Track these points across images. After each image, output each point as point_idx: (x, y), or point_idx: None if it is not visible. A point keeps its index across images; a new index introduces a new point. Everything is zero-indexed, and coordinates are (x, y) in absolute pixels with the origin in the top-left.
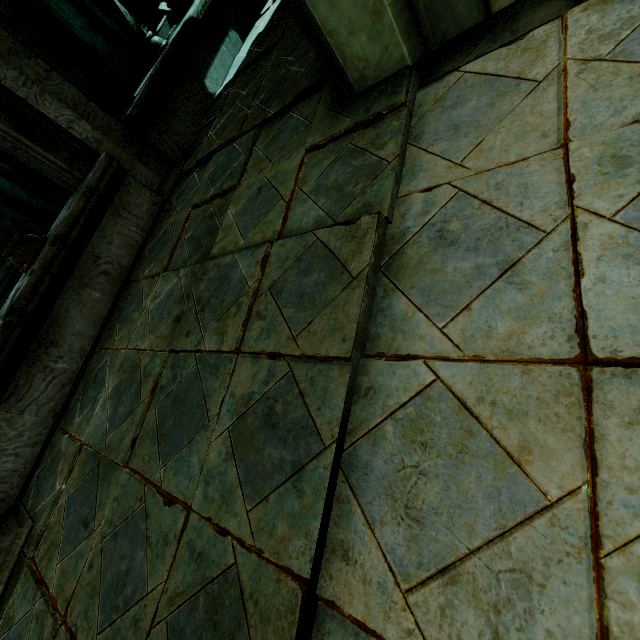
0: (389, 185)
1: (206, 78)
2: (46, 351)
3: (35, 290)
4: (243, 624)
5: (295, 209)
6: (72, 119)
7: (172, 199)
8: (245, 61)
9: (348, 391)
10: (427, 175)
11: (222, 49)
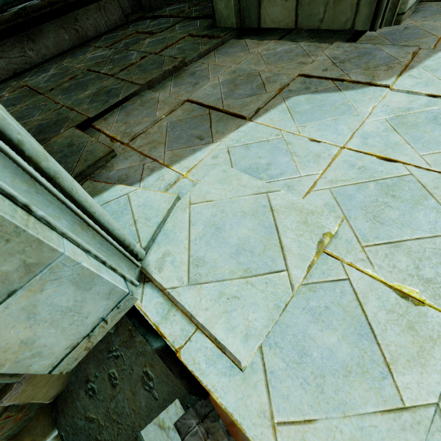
0: (195, 55)
1: None
2: (28, 41)
3: (40, 9)
4: (65, 123)
5: (168, 50)
6: None
7: (131, 25)
8: None
9: (136, 92)
10: (208, 60)
11: None
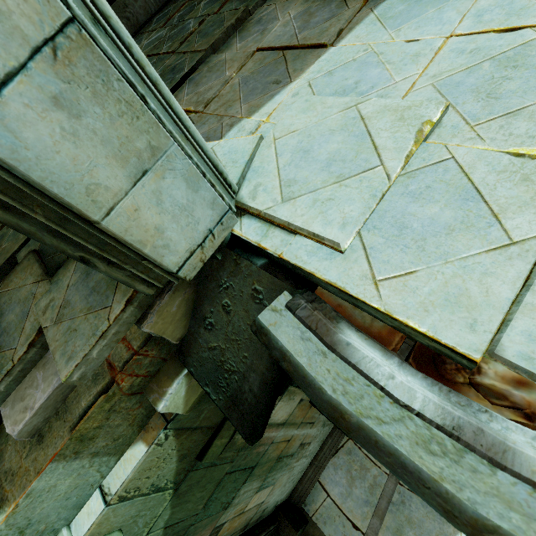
0: None
1: None
2: None
3: None
4: None
5: (227, 5)
6: None
7: None
8: None
9: (200, 59)
10: (274, 0)
11: None
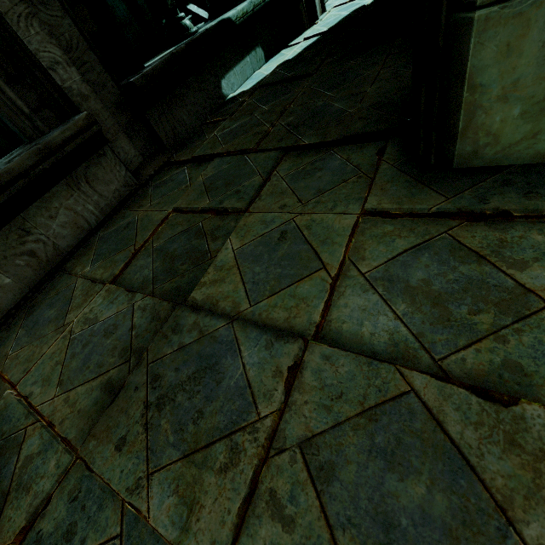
0: None
1: (224, 78)
2: None
3: None
4: None
5: (346, 294)
6: (59, 60)
7: (149, 185)
8: (269, 78)
9: None
10: None
11: (246, 59)
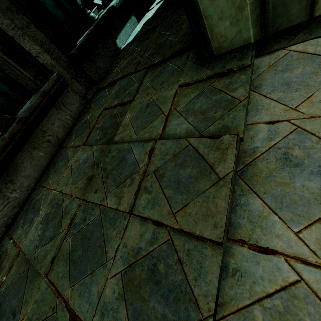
0: (242, 116)
1: (117, 39)
2: (6, 186)
3: (3, 149)
4: None
5: (171, 121)
6: (39, 52)
7: (91, 102)
8: (139, 32)
9: (220, 270)
10: (268, 112)
11: (127, 25)
